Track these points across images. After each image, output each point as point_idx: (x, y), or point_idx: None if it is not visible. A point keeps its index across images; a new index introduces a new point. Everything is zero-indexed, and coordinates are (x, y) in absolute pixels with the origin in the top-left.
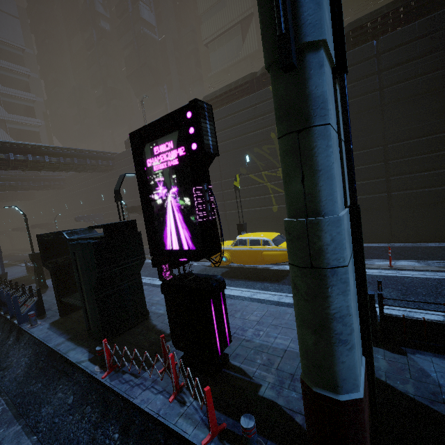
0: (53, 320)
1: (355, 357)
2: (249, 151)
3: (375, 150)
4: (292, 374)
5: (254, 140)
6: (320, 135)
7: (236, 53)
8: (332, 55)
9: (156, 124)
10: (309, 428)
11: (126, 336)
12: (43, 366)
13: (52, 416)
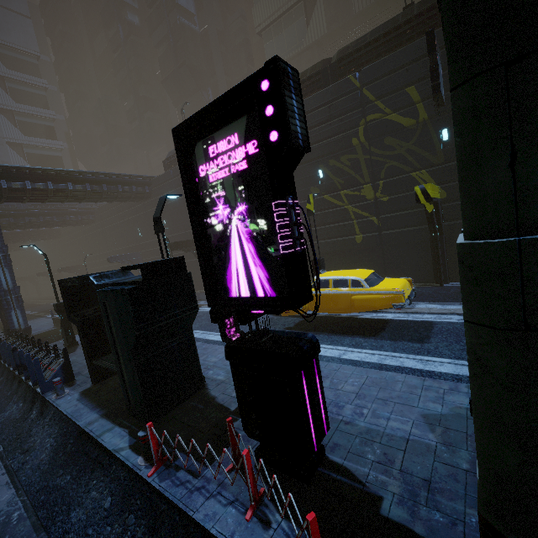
0: (84, 389)
1: None
2: (323, 164)
3: None
4: (427, 480)
5: (329, 150)
6: None
7: (299, 40)
8: None
9: (211, 108)
10: None
11: (178, 413)
12: (72, 451)
13: (84, 525)
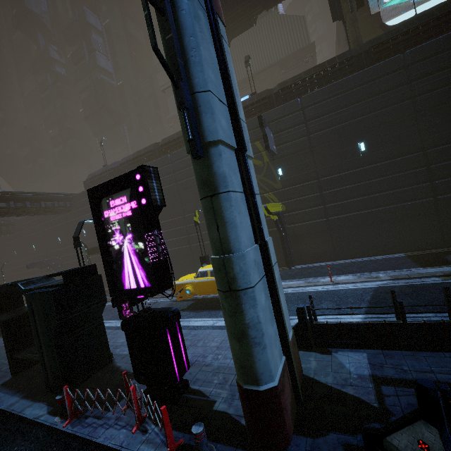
0: (4, 381)
1: (268, 354)
2: None
3: (311, 183)
4: None
5: None
6: (225, 199)
7: None
8: (232, 143)
9: (111, 183)
10: (247, 423)
11: (89, 383)
12: None
13: None
